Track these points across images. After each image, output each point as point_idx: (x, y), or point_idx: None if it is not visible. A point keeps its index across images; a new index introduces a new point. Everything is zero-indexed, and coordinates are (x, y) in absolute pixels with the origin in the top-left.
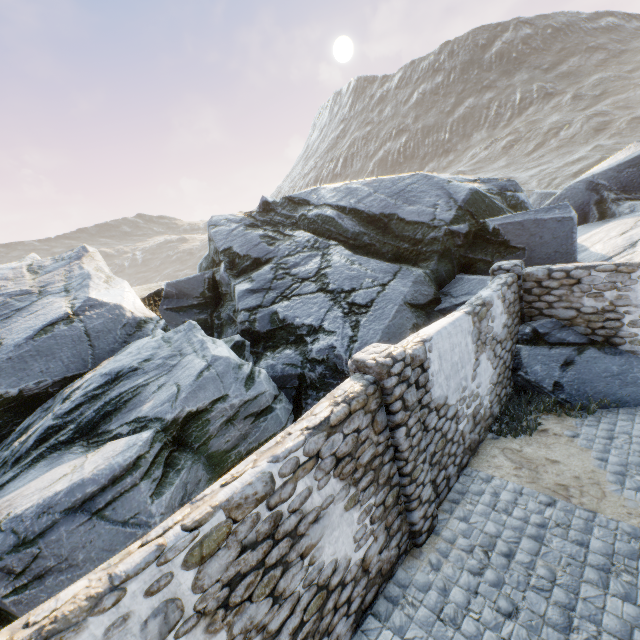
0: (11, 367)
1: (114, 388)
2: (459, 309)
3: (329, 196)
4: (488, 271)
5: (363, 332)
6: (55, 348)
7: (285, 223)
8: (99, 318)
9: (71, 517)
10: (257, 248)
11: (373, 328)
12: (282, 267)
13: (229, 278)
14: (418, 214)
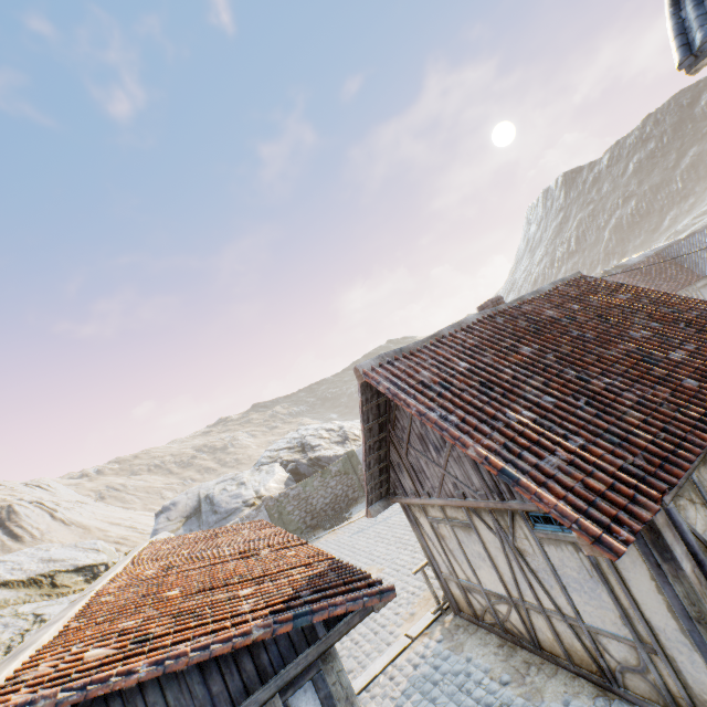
0: None
1: None
2: None
3: (636, 260)
4: None
5: None
6: None
7: None
8: None
9: None
10: None
11: None
12: None
13: None
14: None
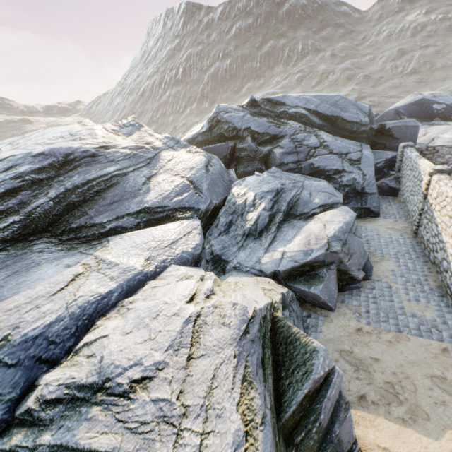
0: (211, 189)
1: (282, 197)
2: (418, 159)
3: (296, 101)
4: (383, 148)
5: (365, 172)
6: (215, 180)
7: (271, 115)
8: (217, 165)
9: (349, 235)
10: (271, 129)
11: (369, 170)
12: (295, 141)
13: (256, 146)
14: (352, 118)
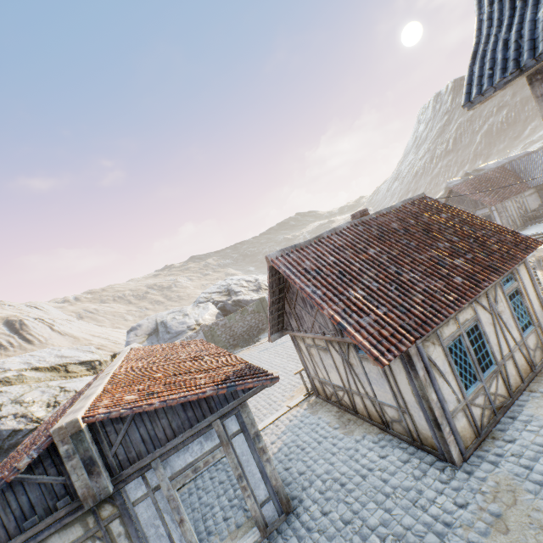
0: None
1: None
2: None
3: (491, 166)
4: None
5: None
6: None
7: None
8: None
9: None
10: None
11: None
12: None
13: None
14: None
